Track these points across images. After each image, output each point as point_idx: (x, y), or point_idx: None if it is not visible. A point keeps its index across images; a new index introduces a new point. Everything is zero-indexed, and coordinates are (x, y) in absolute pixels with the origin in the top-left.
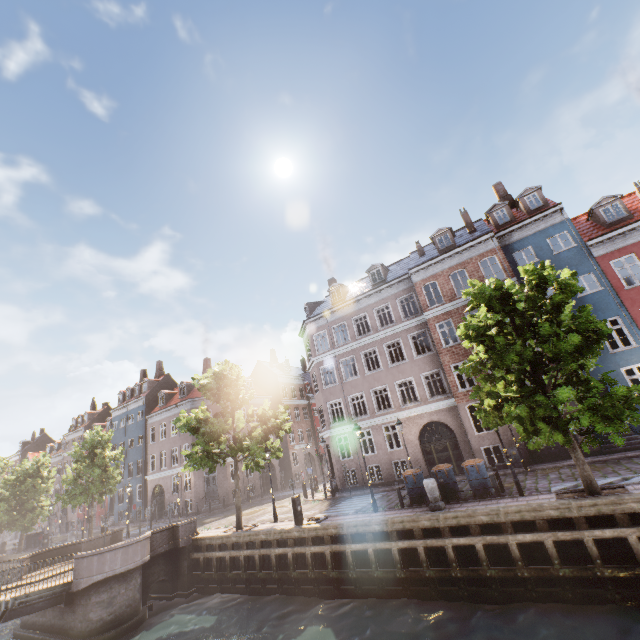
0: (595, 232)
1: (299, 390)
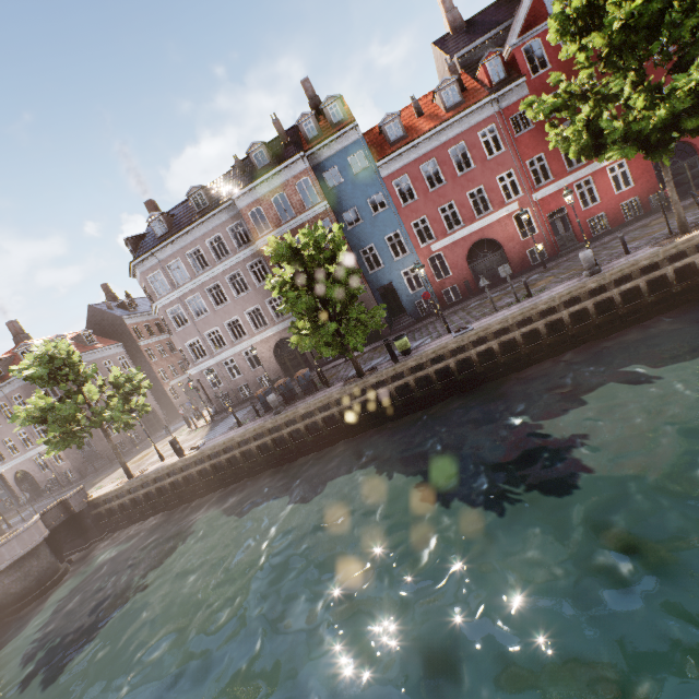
0: (383, 151)
1: (156, 325)
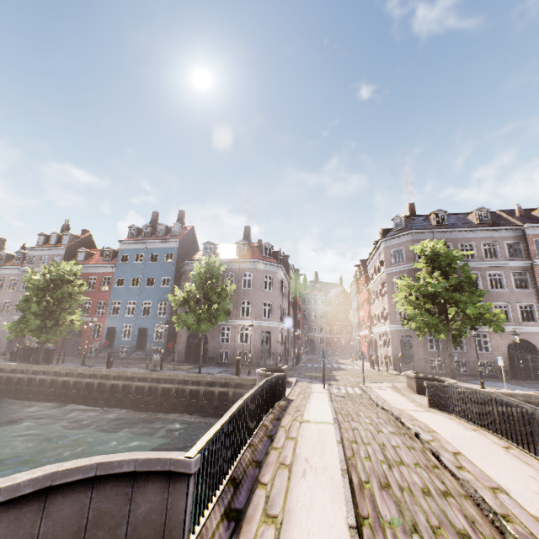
0: None
1: None
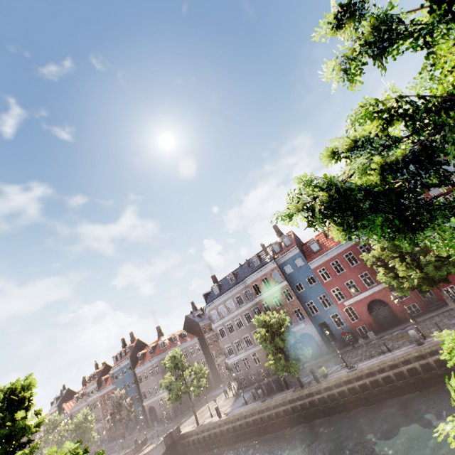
0: (311, 255)
1: None
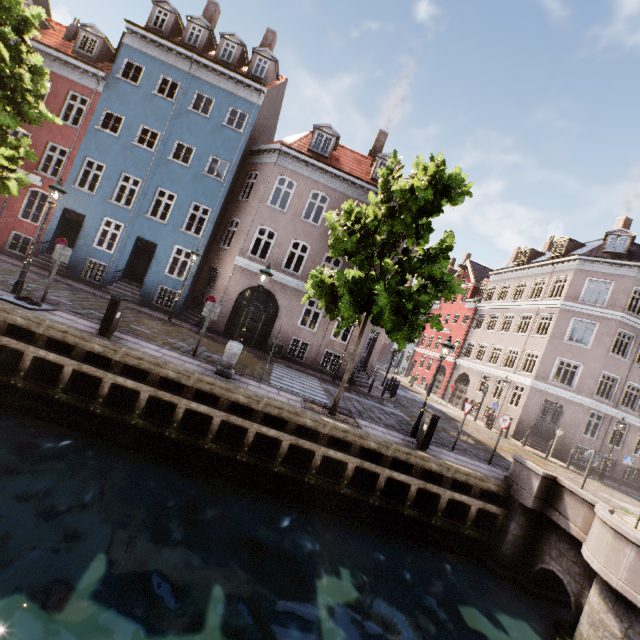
0: None
1: None
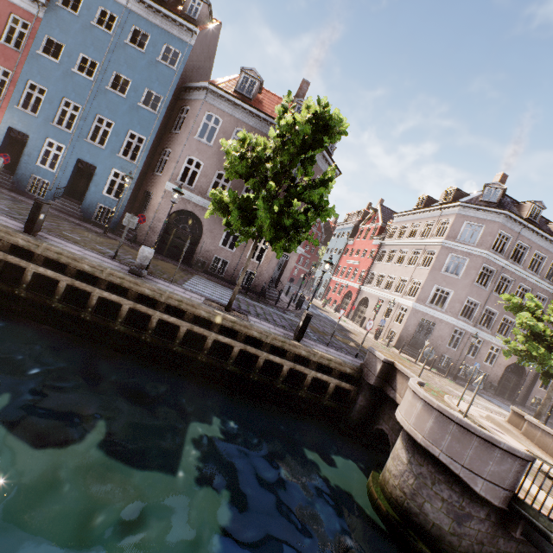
0: None
1: None
